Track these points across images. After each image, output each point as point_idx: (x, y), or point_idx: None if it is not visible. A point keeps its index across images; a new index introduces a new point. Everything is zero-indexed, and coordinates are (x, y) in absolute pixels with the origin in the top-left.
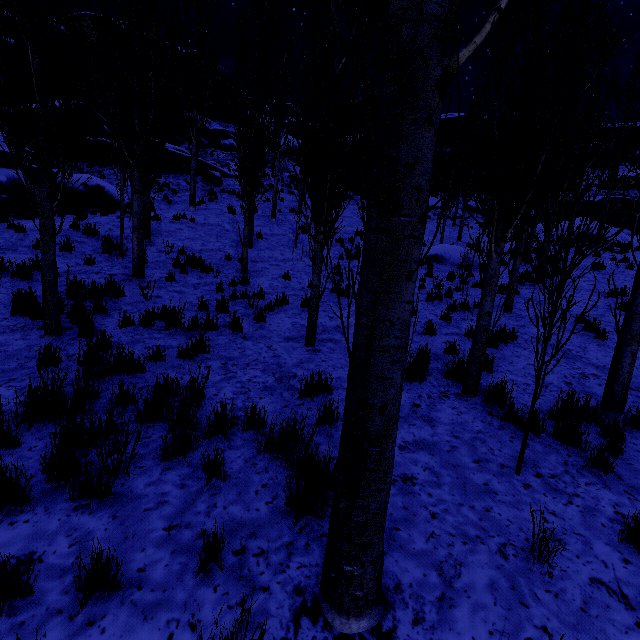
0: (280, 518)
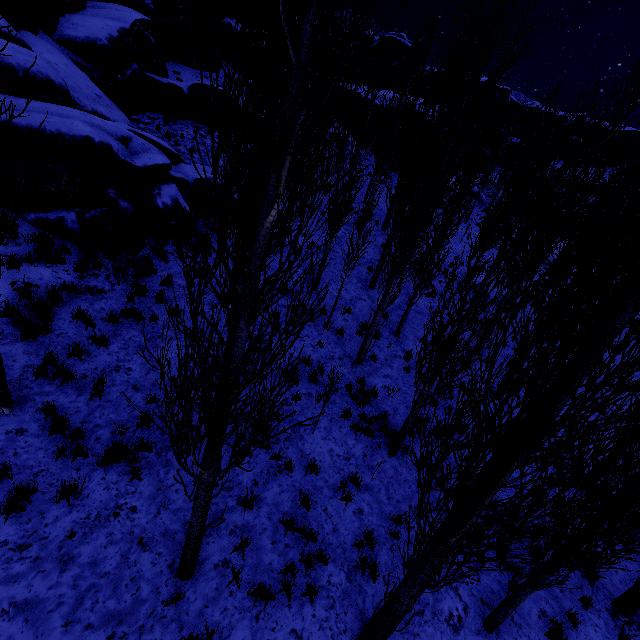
0: (582, 581)
